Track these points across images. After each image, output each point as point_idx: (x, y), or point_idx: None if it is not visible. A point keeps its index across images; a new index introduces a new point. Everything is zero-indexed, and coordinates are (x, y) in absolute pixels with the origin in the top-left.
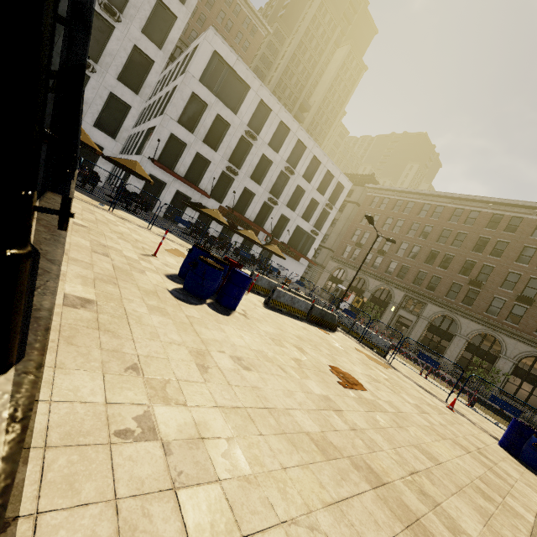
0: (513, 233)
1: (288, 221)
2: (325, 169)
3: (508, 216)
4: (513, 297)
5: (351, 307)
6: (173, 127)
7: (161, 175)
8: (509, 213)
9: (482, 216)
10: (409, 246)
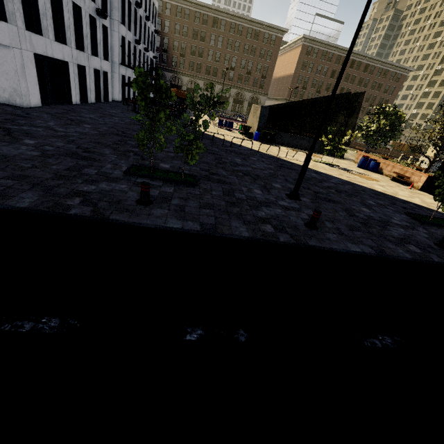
0: (241, 36)
1: (147, 57)
2: (152, 1)
3: (237, 25)
4: (245, 73)
5: (181, 100)
6: (121, 29)
7: (123, 72)
8: (238, 22)
9: (227, 24)
10: (197, 48)
